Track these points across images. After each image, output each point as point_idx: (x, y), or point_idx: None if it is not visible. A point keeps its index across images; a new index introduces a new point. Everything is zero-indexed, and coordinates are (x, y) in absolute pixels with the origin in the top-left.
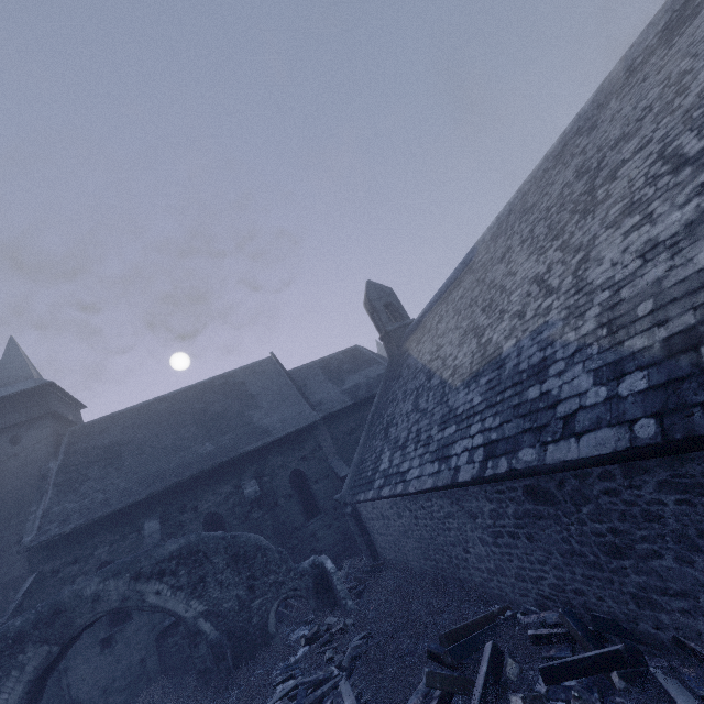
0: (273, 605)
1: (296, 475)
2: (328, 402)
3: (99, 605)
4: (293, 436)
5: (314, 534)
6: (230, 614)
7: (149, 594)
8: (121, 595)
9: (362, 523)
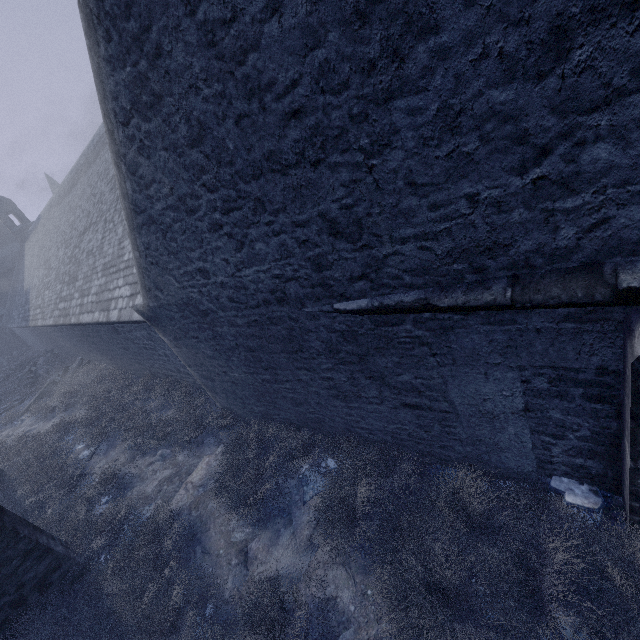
0: None
1: None
2: None
3: None
4: None
5: None
6: None
7: None
8: None
9: (17, 335)
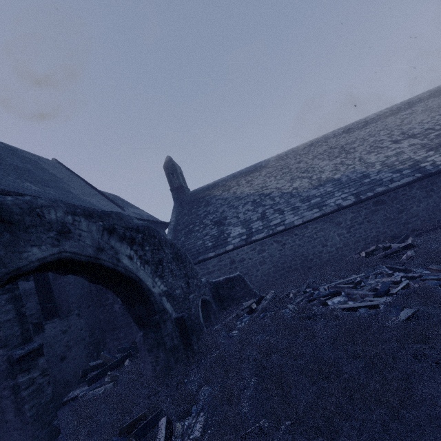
0: (199, 301)
1: None
2: (126, 212)
3: (67, 241)
4: None
5: None
6: (180, 300)
7: (122, 255)
8: (95, 242)
9: None
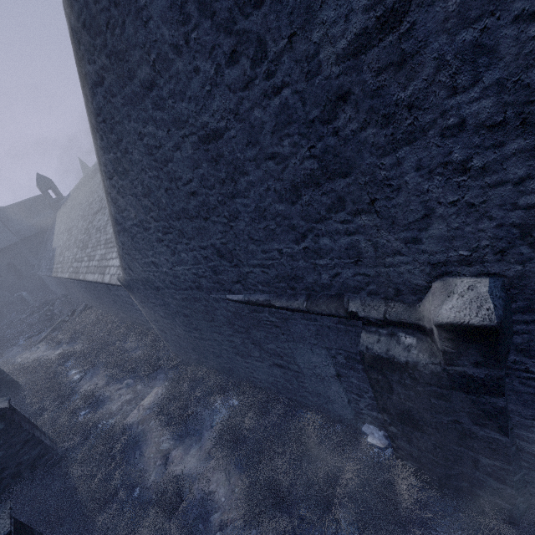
0: (4, 307)
1: (10, 264)
2: (24, 231)
3: None
4: (4, 249)
5: (24, 285)
6: None
7: None
8: None
9: (43, 280)
